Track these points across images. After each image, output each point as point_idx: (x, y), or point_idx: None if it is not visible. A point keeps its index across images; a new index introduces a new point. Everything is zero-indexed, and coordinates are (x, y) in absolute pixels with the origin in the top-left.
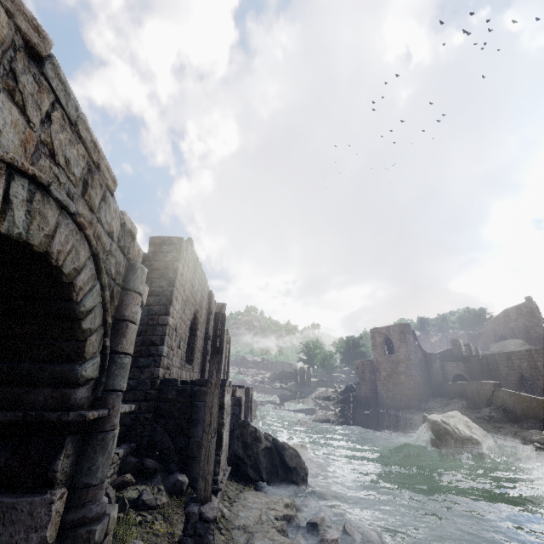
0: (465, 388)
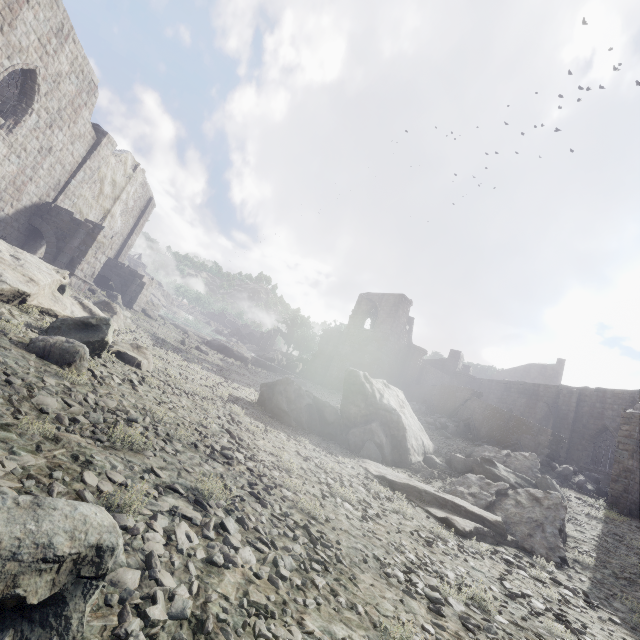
0: (434, 393)
